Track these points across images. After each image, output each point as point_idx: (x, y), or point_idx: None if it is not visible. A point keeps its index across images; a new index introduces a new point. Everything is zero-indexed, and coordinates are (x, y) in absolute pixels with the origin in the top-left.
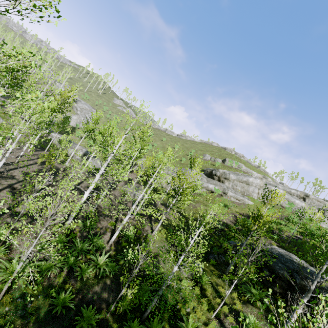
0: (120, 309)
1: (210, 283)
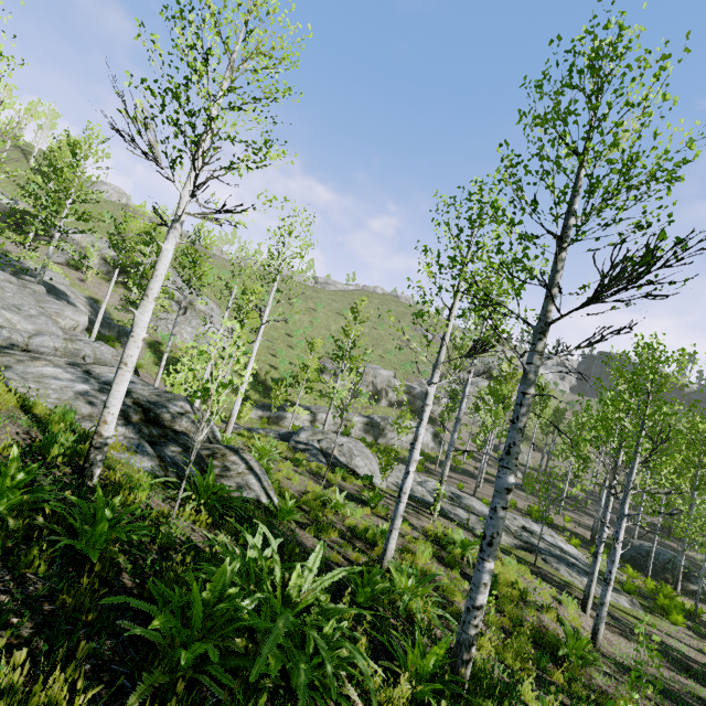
0: None
1: None
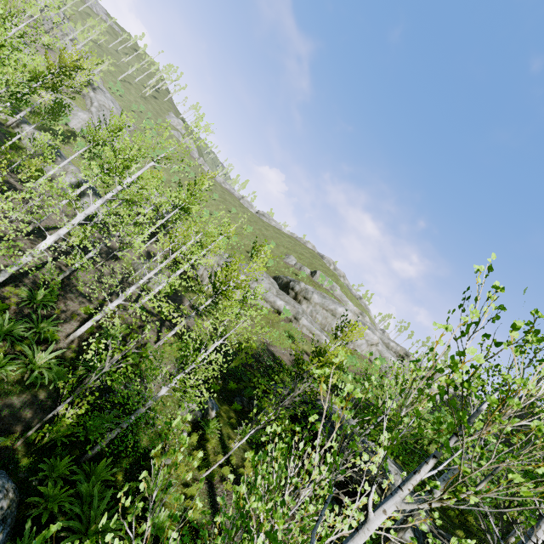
0: (46, 438)
1: (220, 434)
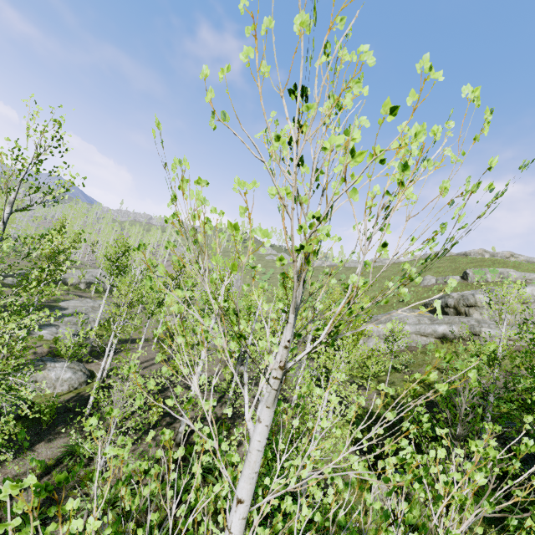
0: None
1: None
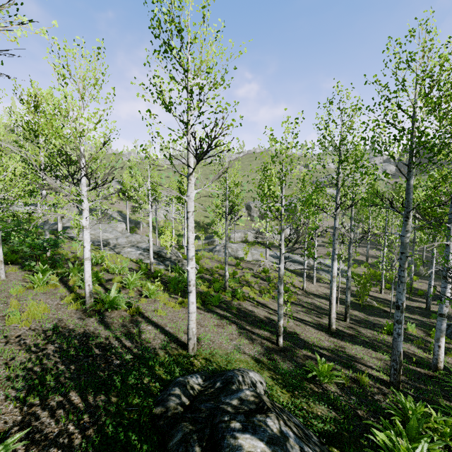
0: None
1: None
